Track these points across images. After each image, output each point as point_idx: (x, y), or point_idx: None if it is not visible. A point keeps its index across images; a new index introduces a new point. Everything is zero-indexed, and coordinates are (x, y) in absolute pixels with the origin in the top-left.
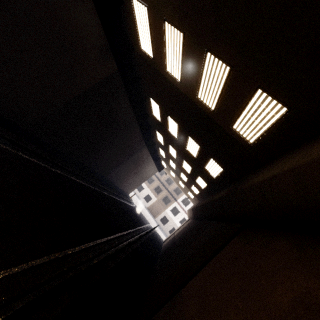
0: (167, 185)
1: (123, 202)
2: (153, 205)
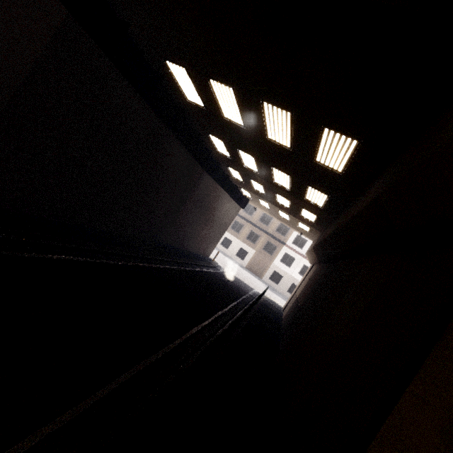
0: (264, 225)
1: (199, 270)
2: (253, 261)
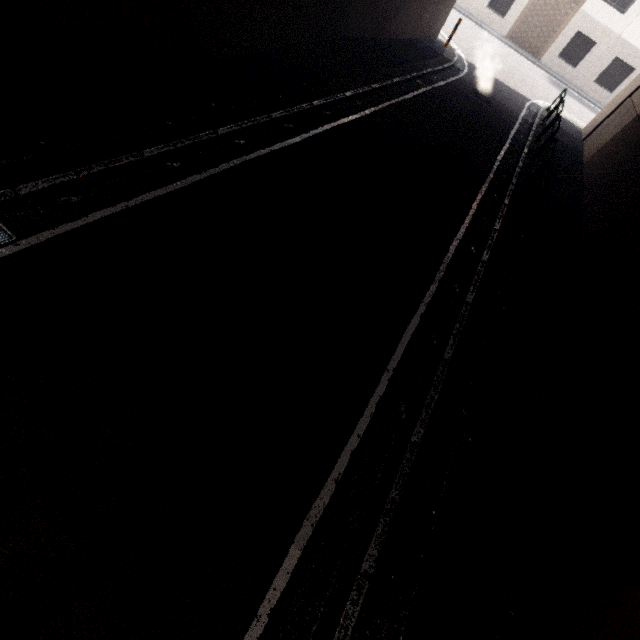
0: None
1: (428, 90)
2: (529, 15)
